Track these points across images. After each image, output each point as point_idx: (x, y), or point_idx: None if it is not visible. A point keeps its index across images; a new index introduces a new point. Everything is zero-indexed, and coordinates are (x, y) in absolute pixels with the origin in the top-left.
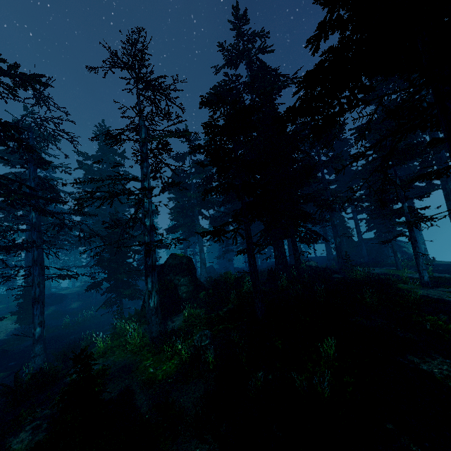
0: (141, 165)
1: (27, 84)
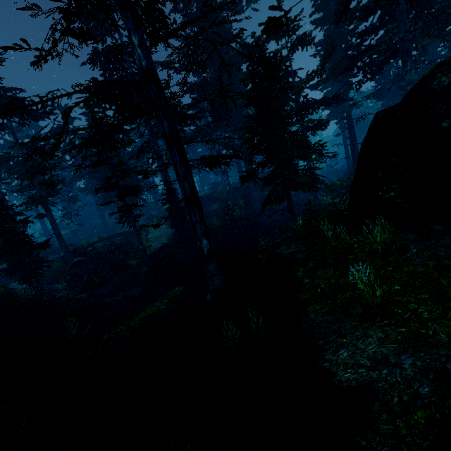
0: None
1: None
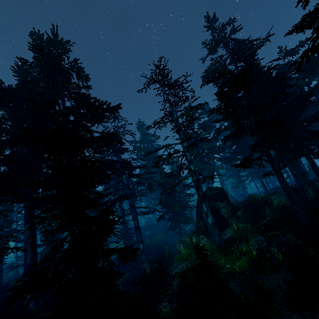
0: (179, 134)
1: (114, 111)
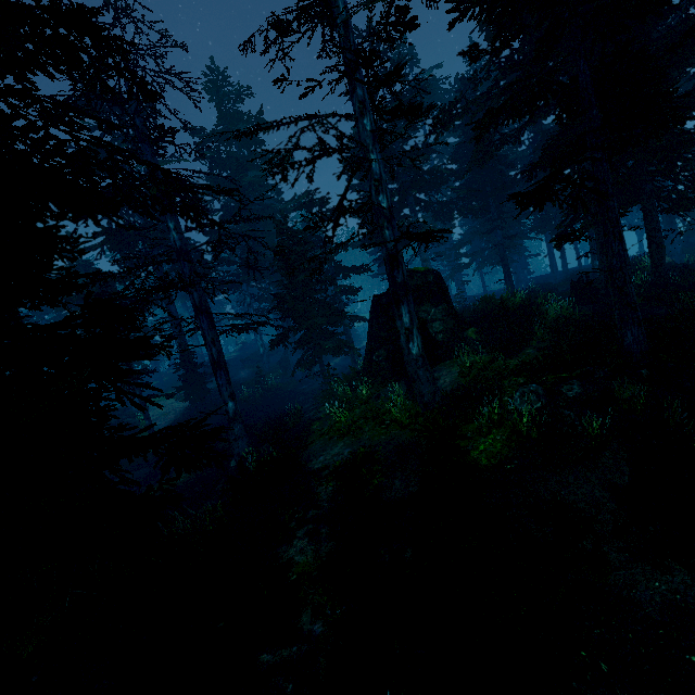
0: (352, 82)
1: None
